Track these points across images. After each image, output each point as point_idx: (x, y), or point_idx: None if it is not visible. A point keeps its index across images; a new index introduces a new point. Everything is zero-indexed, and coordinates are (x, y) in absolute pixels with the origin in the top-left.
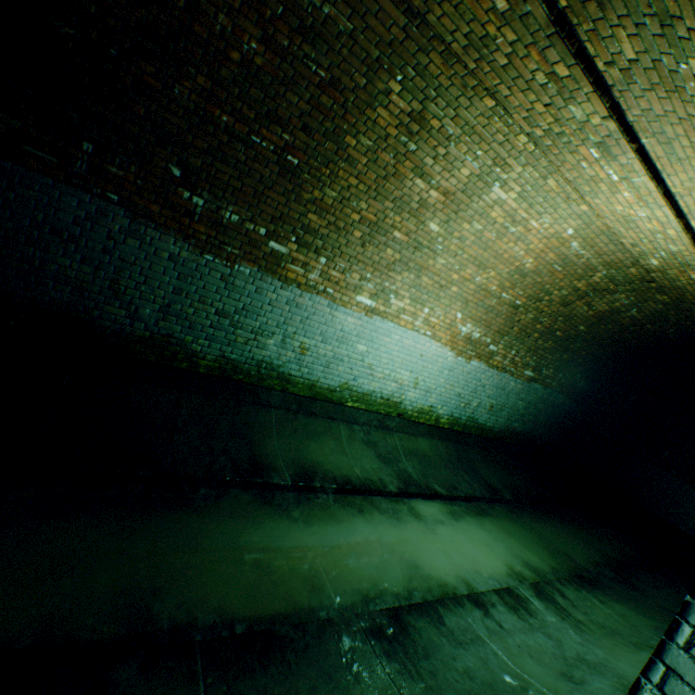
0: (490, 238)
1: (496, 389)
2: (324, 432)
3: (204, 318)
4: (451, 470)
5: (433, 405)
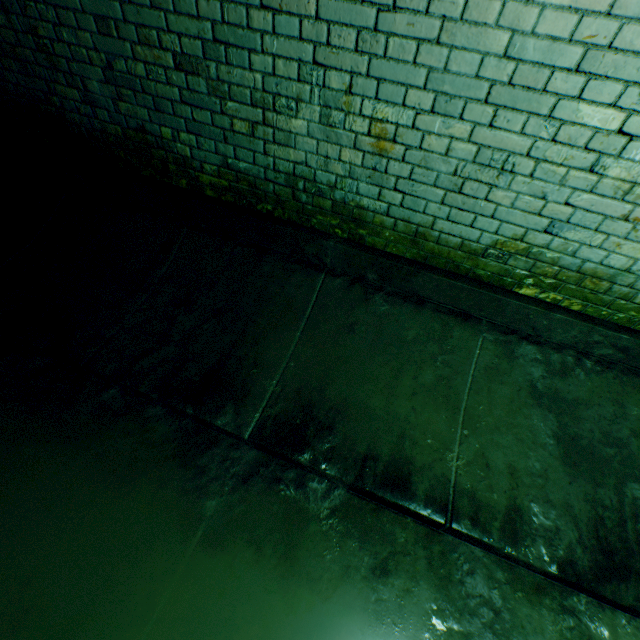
0: None
1: None
2: (420, 343)
3: (166, 84)
4: None
5: None
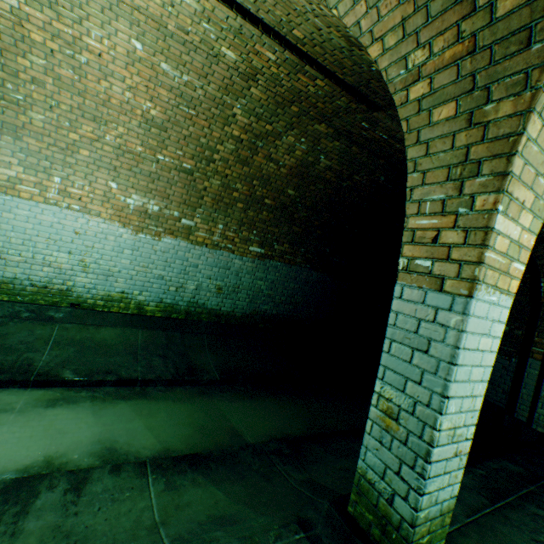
0: (71, 77)
1: (218, 269)
2: None
3: None
4: (135, 357)
5: (127, 291)
